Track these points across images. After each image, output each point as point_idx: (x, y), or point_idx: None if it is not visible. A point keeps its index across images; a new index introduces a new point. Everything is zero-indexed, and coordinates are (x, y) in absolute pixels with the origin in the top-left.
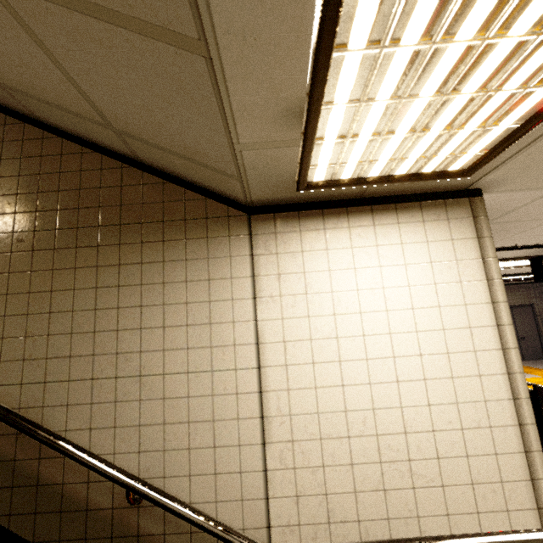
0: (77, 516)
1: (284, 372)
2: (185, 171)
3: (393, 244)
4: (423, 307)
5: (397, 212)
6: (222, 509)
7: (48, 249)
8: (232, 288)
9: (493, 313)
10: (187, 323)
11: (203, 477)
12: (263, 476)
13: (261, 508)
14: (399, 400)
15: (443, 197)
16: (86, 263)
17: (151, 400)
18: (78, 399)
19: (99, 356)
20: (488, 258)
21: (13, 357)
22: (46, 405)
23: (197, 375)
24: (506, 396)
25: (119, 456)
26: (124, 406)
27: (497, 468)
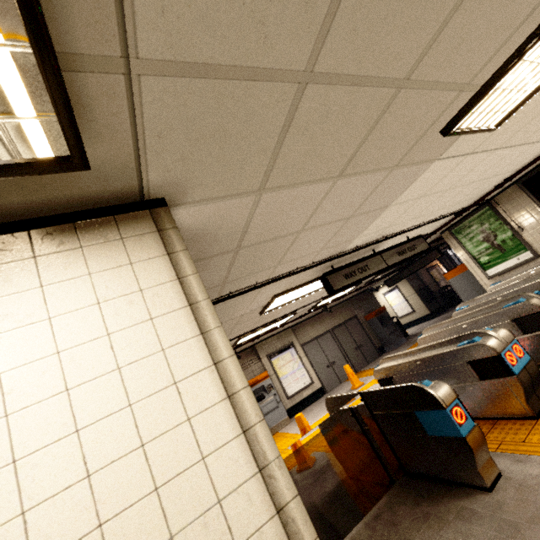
0: None
1: None
2: None
3: (23, 291)
4: (89, 379)
5: (32, 241)
6: None
7: None
8: None
9: (206, 348)
10: None
11: None
12: None
13: None
14: None
15: (112, 212)
16: None
17: None
18: None
19: None
20: (186, 276)
21: None
22: None
23: None
24: (249, 472)
25: None
26: None
27: None
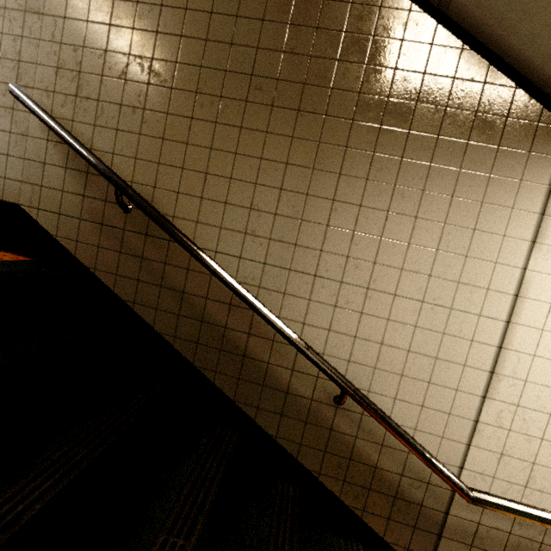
0: (277, 394)
1: (537, 336)
2: (529, 35)
3: None
4: None
5: None
6: (419, 438)
7: (291, 108)
8: (508, 222)
9: None
10: (437, 247)
11: (408, 404)
12: (472, 425)
13: (459, 451)
14: None
15: None
16: (333, 139)
17: (374, 316)
18: (296, 291)
19: (327, 254)
20: None
21: (234, 227)
22: (262, 287)
23: (432, 307)
24: None
25: (327, 357)
26: (343, 313)
27: None
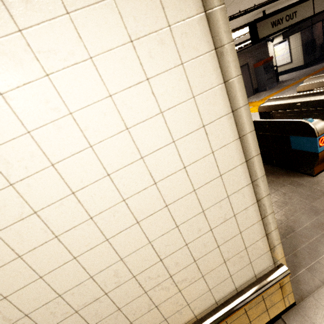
0: None
1: None
2: None
3: (51, 19)
4: (141, 121)
5: None
6: None
7: None
8: None
9: (227, 97)
10: None
11: None
12: None
13: None
14: (145, 238)
15: None
16: None
17: None
18: None
19: None
20: (213, 7)
21: None
22: None
23: None
24: (245, 183)
25: None
26: None
27: (242, 241)
